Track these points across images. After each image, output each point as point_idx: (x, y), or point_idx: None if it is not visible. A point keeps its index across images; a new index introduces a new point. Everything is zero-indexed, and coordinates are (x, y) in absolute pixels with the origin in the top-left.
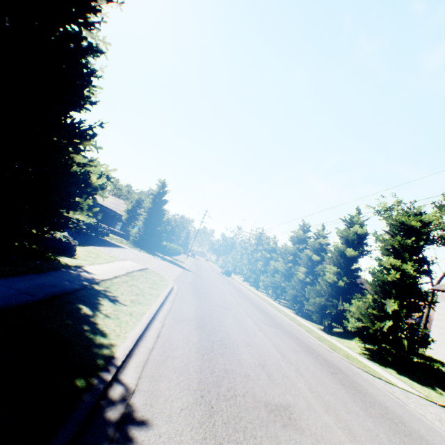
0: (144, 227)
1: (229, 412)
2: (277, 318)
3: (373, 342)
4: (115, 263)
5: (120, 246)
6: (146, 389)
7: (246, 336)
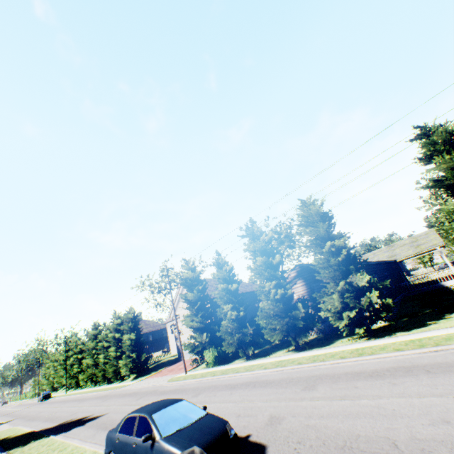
0: None
1: (62, 419)
2: (88, 397)
3: (134, 372)
4: None
5: None
6: (43, 428)
7: (67, 411)
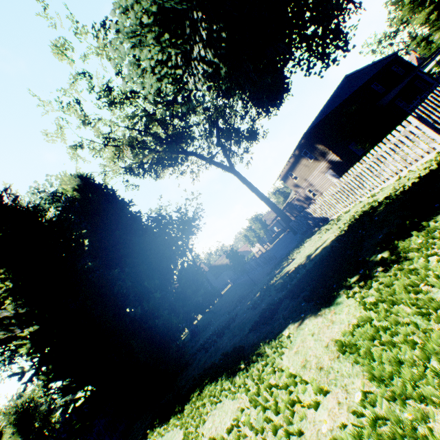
0: None
1: None
2: None
3: None
4: None
5: None
6: None
7: None
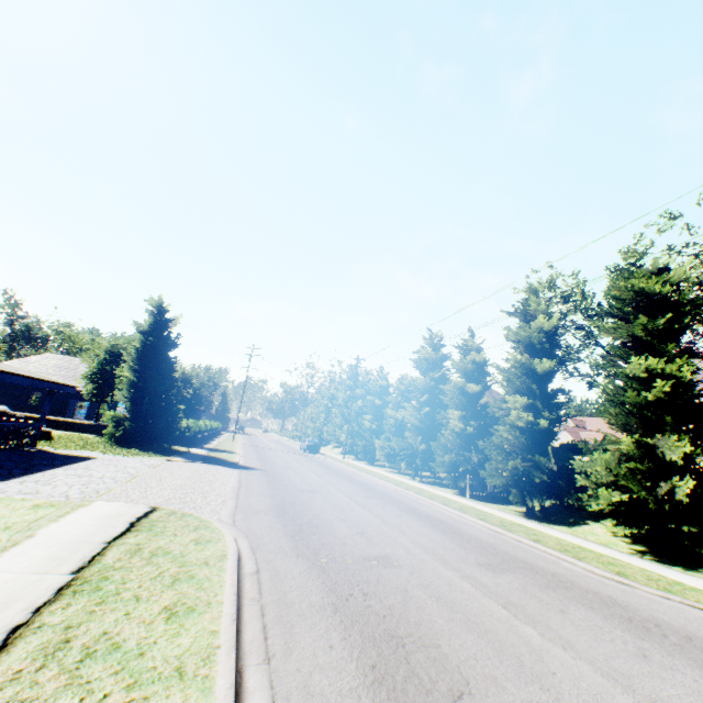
0: (135, 402)
1: None
2: (466, 529)
3: (647, 523)
4: (35, 540)
5: (79, 457)
6: None
7: (539, 688)
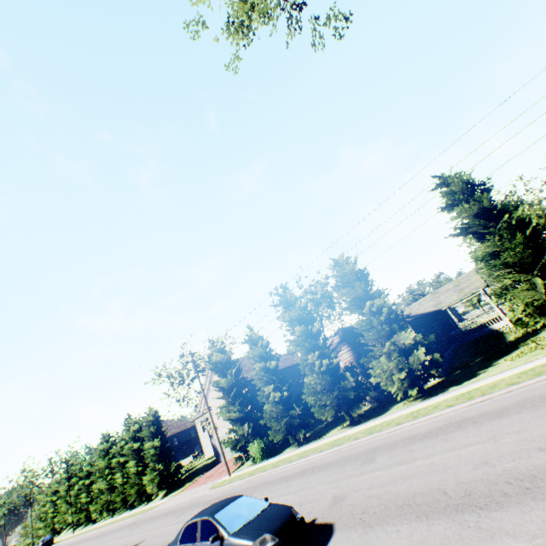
0: None
1: None
2: (109, 530)
3: (163, 487)
4: None
5: None
6: None
7: None
